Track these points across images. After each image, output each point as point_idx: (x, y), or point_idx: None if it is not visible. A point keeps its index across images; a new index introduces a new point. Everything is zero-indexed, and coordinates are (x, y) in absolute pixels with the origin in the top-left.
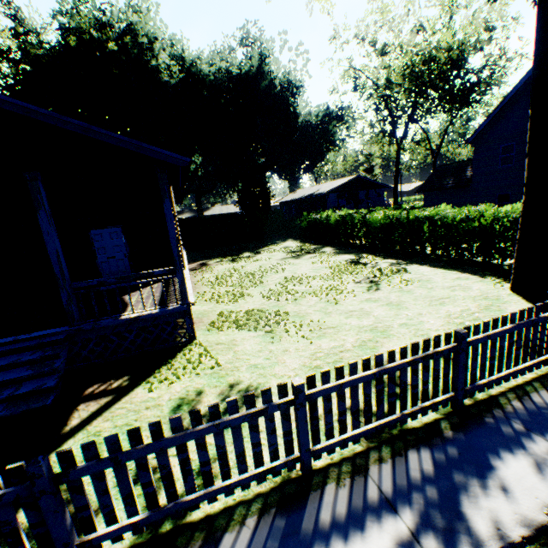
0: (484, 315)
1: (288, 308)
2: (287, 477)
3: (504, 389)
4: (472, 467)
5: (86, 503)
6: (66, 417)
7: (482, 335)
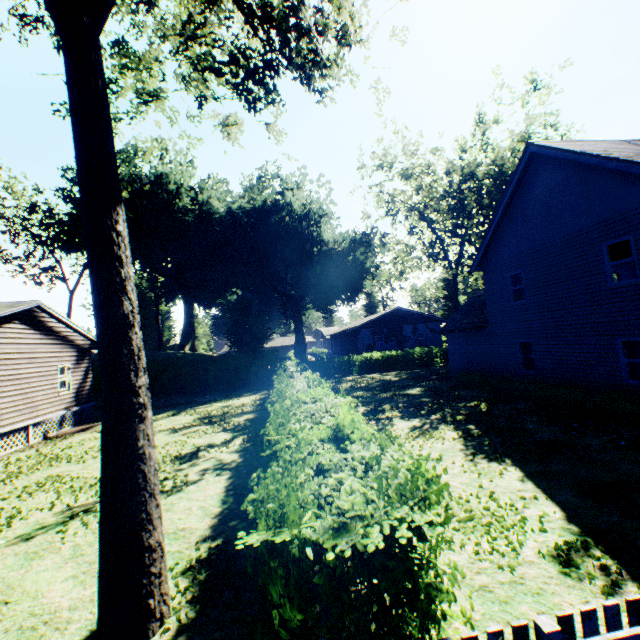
0: None
1: None
2: None
3: None
4: None
5: None
6: None
7: None
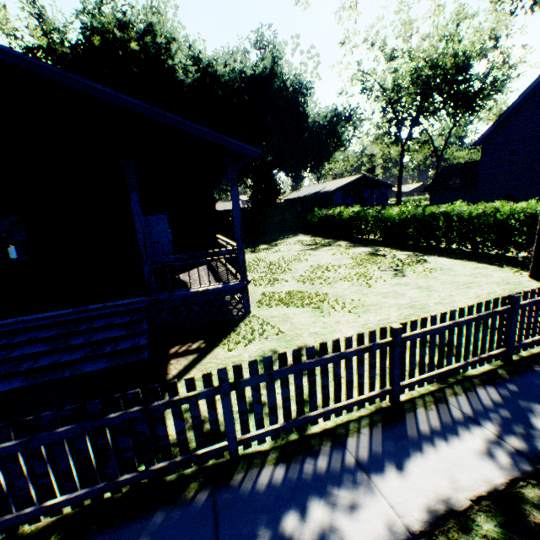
0: None
1: (326, 290)
2: (379, 406)
3: None
4: (532, 397)
5: (246, 408)
6: (164, 368)
7: (530, 300)
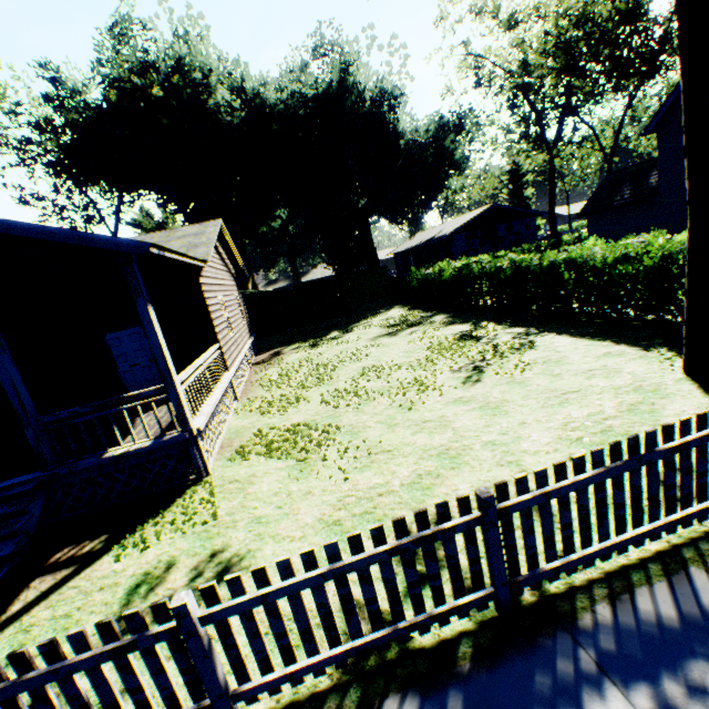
0: (621, 422)
1: (345, 420)
2: None
3: (599, 574)
4: None
5: None
6: (11, 599)
7: (533, 494)
